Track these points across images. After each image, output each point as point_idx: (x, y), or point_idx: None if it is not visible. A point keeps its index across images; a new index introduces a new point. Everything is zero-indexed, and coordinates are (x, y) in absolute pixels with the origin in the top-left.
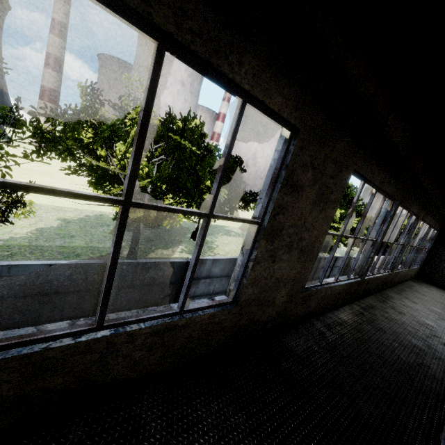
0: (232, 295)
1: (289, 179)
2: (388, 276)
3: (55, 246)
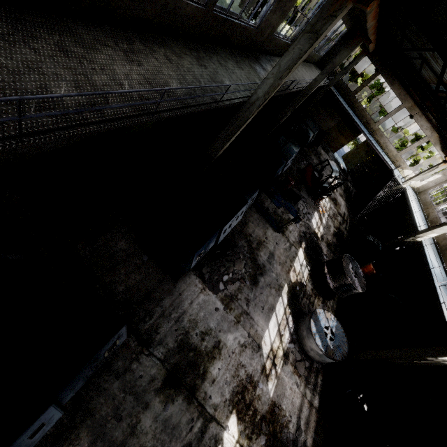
0: (257, 24)
1: None
2: None
3: None
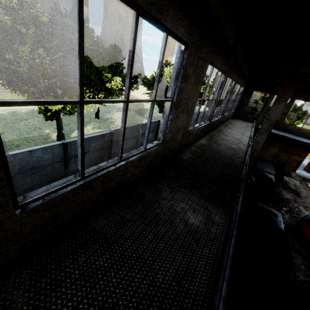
0: (161, 139)
1: (184, 74)
2: (221, 118)
3: None
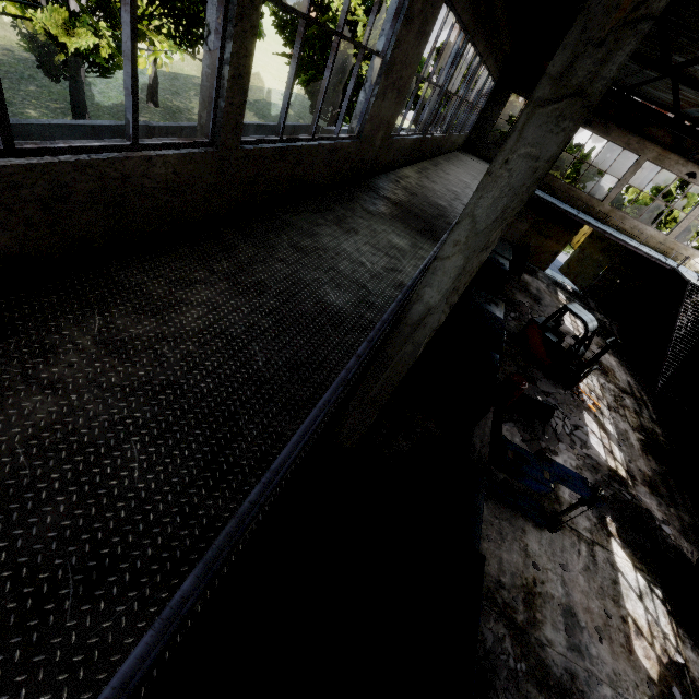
0: (356, 131)
1: (409, 10)
2: (442, 139)
3: None
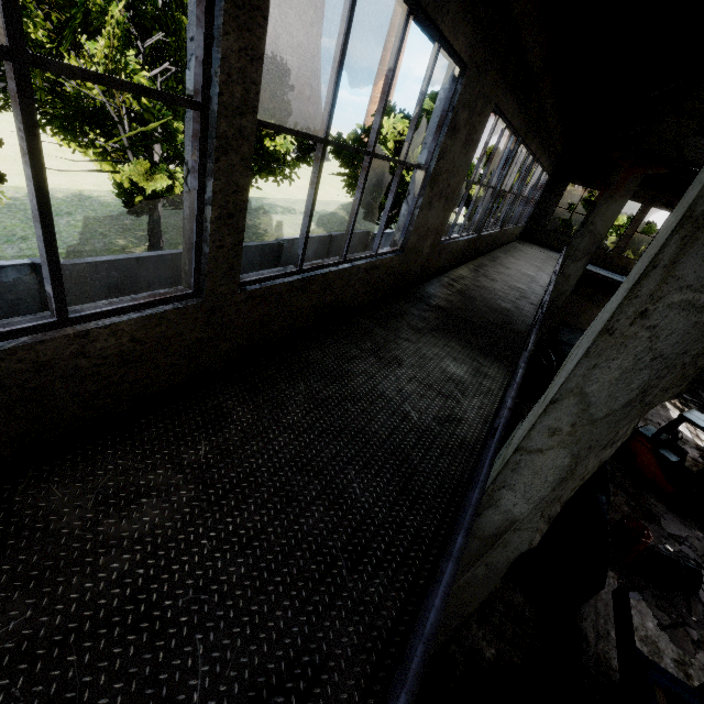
0: (400, 243)
1: (453, 121)
2: (498, 234)
3: (11, 257)
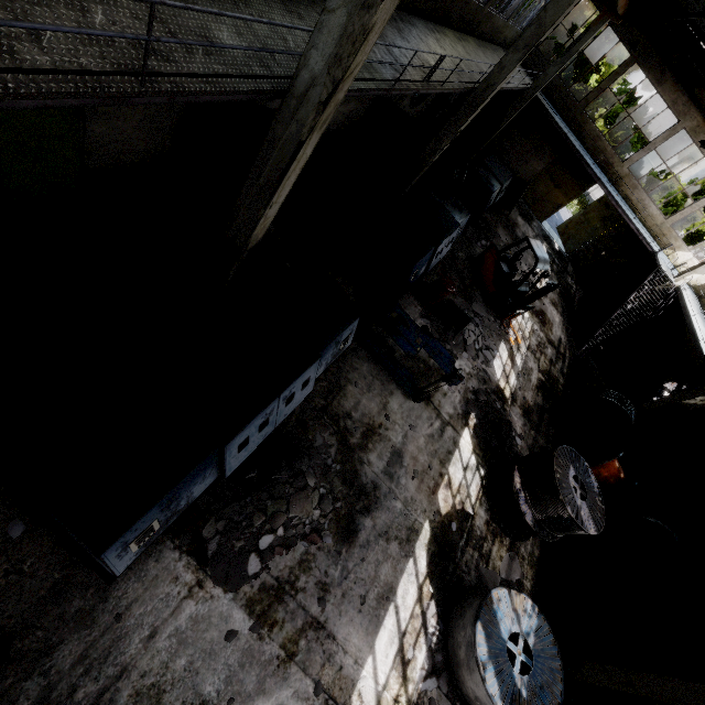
0: None
1: None
2: (479, 11)
3: None
